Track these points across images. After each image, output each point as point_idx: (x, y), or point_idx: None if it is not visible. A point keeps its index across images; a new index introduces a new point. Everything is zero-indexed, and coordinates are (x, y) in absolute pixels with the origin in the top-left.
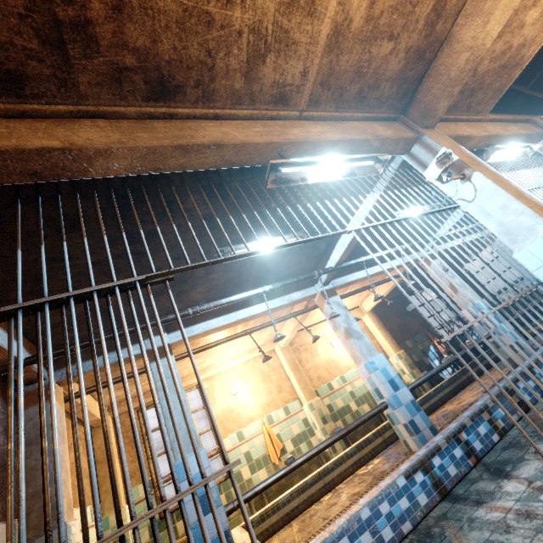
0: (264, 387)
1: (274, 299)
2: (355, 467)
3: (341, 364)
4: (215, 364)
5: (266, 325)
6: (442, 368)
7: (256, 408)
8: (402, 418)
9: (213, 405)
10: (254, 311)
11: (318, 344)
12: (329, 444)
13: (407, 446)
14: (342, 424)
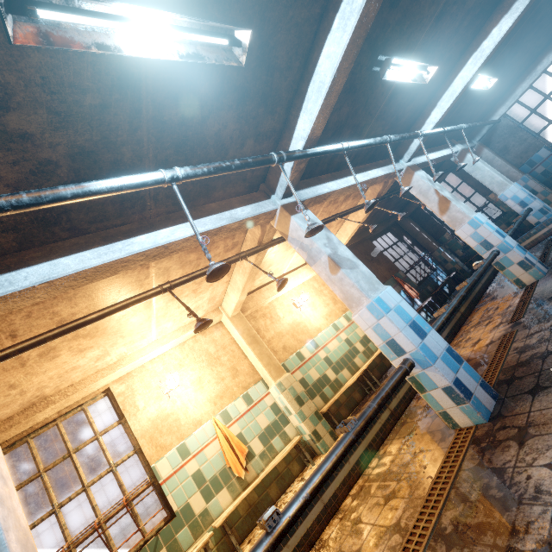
0: (212, 374)
1: (203, 217)
2: (363, 464)
3: (309, 326)
4: (131, 355)
5: (198, 273)
6: (462, 299)
7: (204, 405)
8: (442, 379)
9: (134, 415)
10: (166, 238)
11: (278, 307)
12: (341, 456)
13: (449, 421)
14: (321, 400)
